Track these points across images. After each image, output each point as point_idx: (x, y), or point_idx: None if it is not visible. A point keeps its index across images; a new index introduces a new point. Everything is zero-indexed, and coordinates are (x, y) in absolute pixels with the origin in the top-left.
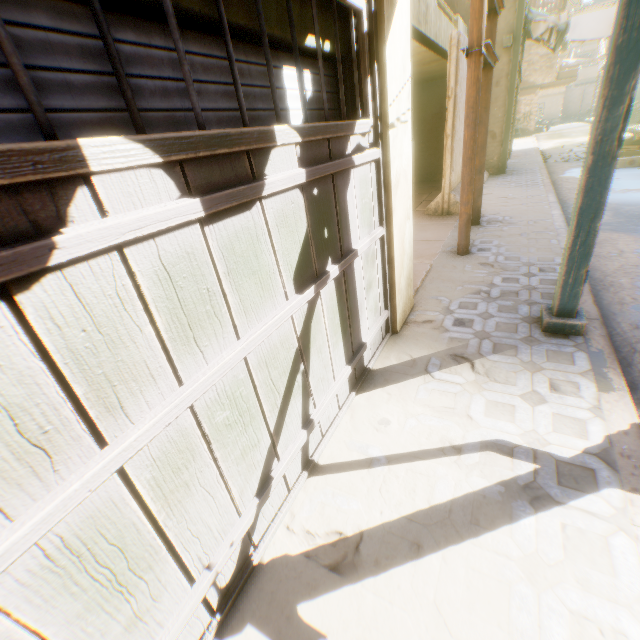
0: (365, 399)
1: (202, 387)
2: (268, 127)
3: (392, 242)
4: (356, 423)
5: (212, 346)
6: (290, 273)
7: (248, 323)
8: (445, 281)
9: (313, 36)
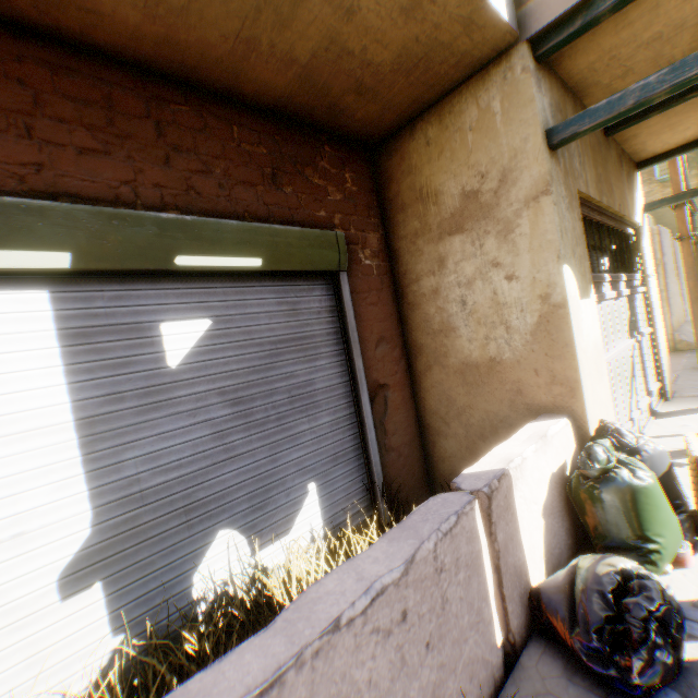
0: (661, 420)
1: (618, 351)
2: (620, 274)
3: (655, 337)
4: (661, 426)
5: (616, 341)
6: (626, 329)
7: (620, 340)
8: (695, 381)
9: (612, 245)
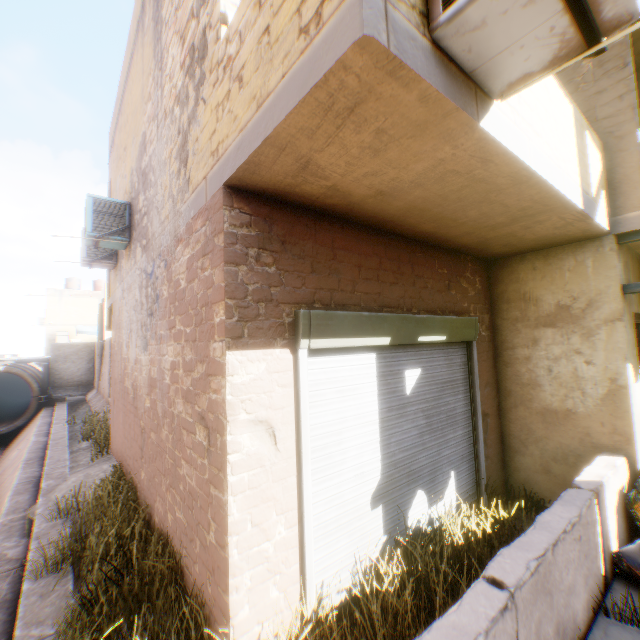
0: None
1: None
2: None
3: None
4: None
5: None
6: None
7: None
8: None
9: None
